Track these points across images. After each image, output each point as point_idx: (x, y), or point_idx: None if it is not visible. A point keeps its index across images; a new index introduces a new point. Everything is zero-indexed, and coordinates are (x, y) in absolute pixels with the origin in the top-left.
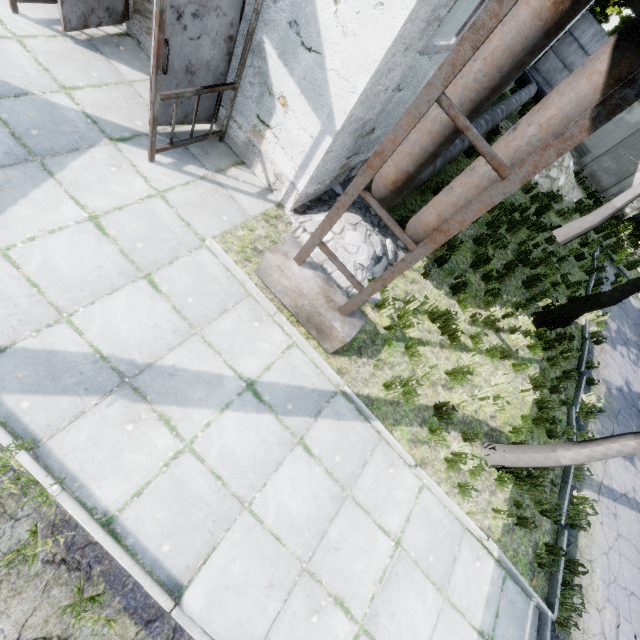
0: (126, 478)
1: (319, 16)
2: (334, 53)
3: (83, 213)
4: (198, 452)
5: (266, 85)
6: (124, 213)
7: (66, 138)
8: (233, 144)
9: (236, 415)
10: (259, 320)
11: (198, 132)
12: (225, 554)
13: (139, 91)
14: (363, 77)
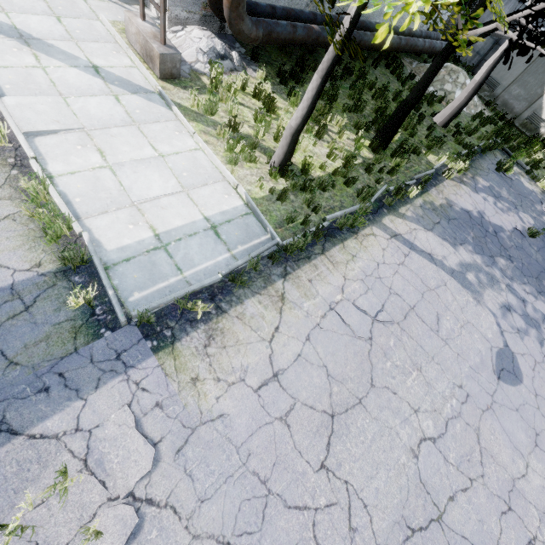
0: (2, 61)
1: None
2: None
3: None
4: (47, 71)
5: None
6: None
7: None
8: None
9: (79, 71)
10: (117, 52)
11: None
12: (38, 100)
13: None
14: None
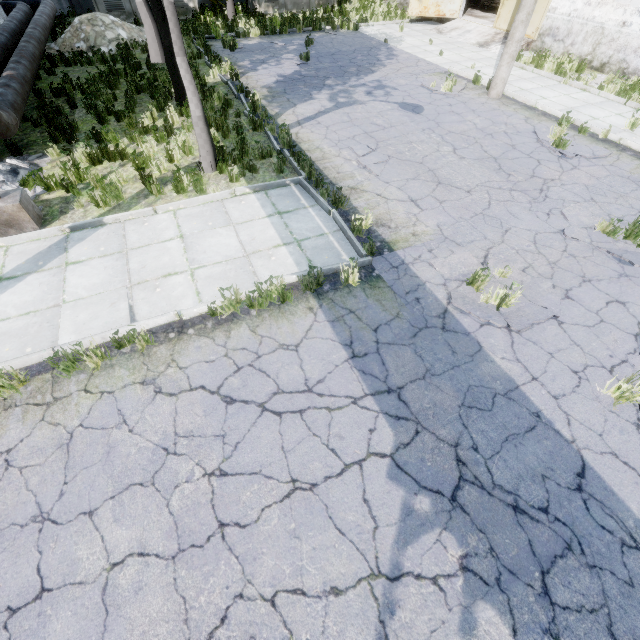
0: None
1: None
2: None
3: None
4: (0, 320)
5: None
6: None
7: None
8: None
9: (7, 293)
10: None
11: None
12: (69, 320)
13: None
14: None
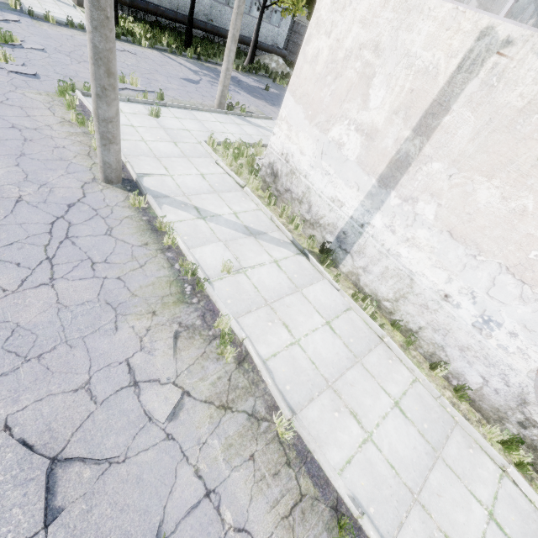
0: None
1: None
2: None
3: None
4: None
5: None
6: None
7: None
8: None
9: None
10: None
11: None
12: None
13: None
14: None
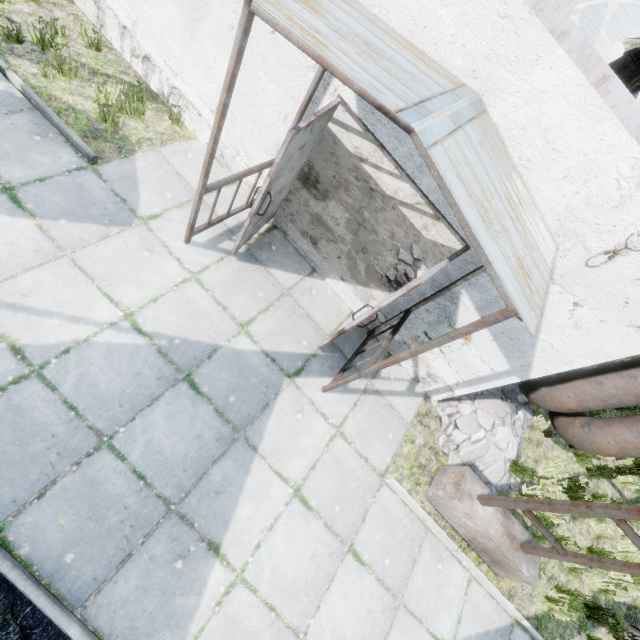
0: None
1: (547, 304)
2: (554, 333)
3: (288, 489)
4: None
5: (448, 319)
6: (318, 471)
7: (256, 393)
8: (381, 337)
9: None
10: (440, 559)
11: (350, 331)
12: None
13: (297, 299)
14: (586, 360)
